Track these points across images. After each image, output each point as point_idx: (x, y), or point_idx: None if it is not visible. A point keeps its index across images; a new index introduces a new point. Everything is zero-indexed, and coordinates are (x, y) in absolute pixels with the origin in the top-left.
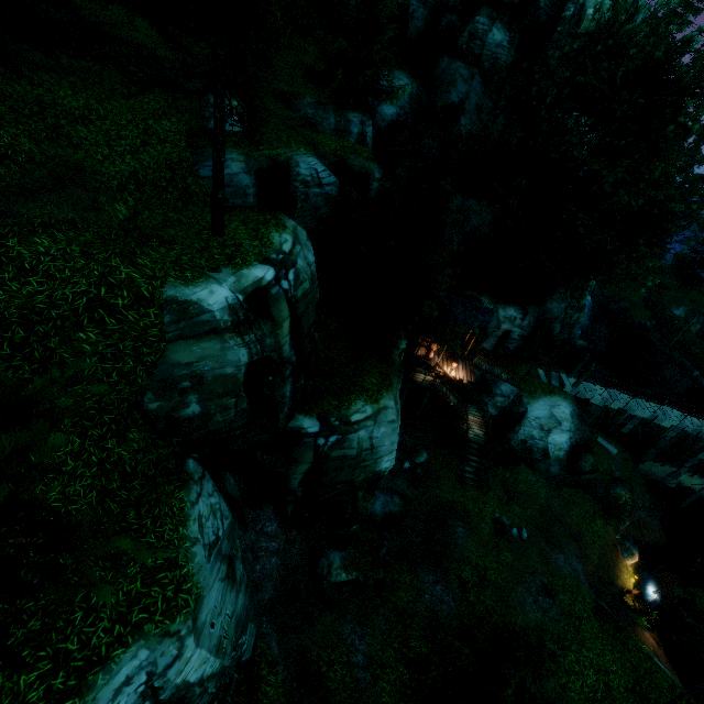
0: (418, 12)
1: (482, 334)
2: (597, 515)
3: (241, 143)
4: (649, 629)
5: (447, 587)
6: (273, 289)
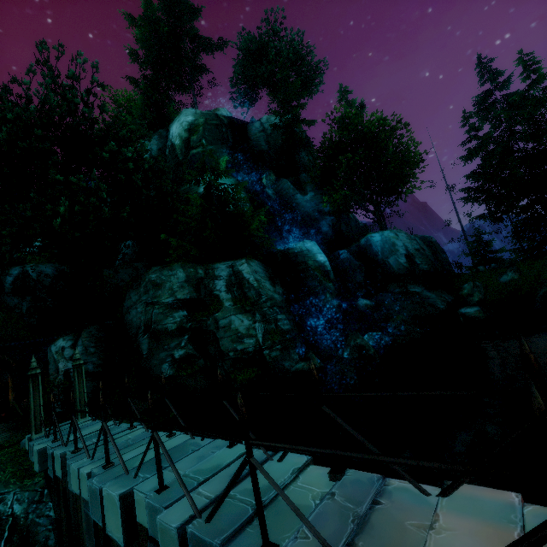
0: None
1: None
2: None
3: None
4: None
5: None
6: None
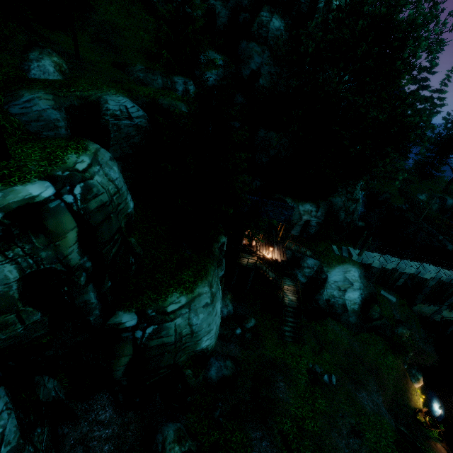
0: (222, 13)
1: (288, 225)
2: (388, 352)
3: (51, 86)
4: (440, 440)
5: (271, 443)
6: (50, 203)
